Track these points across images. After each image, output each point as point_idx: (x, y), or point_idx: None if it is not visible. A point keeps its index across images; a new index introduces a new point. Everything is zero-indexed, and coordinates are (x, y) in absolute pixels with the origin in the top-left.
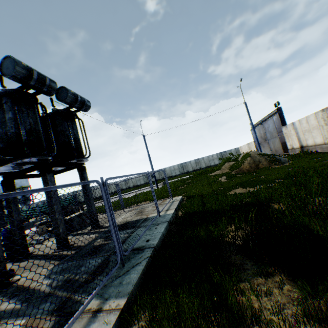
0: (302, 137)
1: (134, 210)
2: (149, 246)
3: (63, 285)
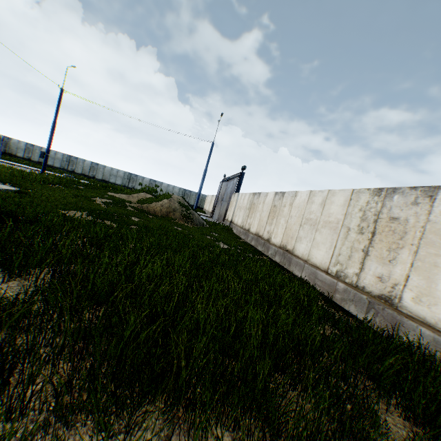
0: (236, 212)
1: None
2: None
3: None
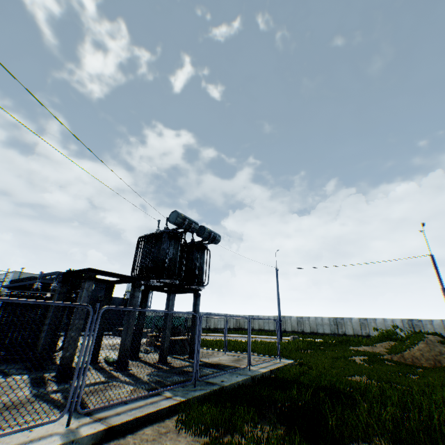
0: None
1: (234, 356)
2: (220, 384)
3: (156, 381)
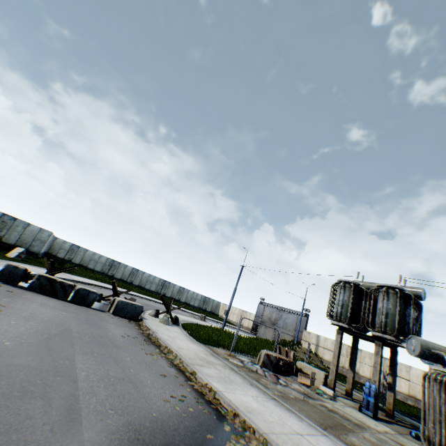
0: (321, 349)
1: None
2: None
3: None
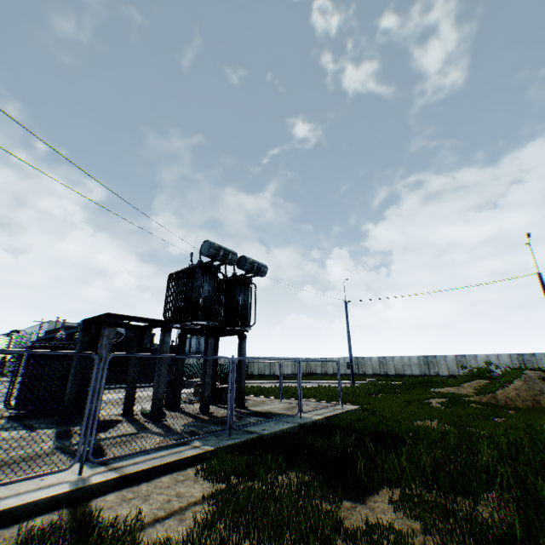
0: None
1: (290, 403)
2: (260, 432)
3: (189, 432)
